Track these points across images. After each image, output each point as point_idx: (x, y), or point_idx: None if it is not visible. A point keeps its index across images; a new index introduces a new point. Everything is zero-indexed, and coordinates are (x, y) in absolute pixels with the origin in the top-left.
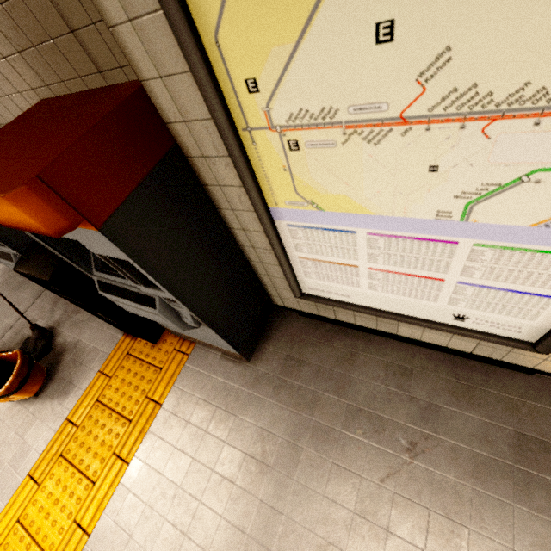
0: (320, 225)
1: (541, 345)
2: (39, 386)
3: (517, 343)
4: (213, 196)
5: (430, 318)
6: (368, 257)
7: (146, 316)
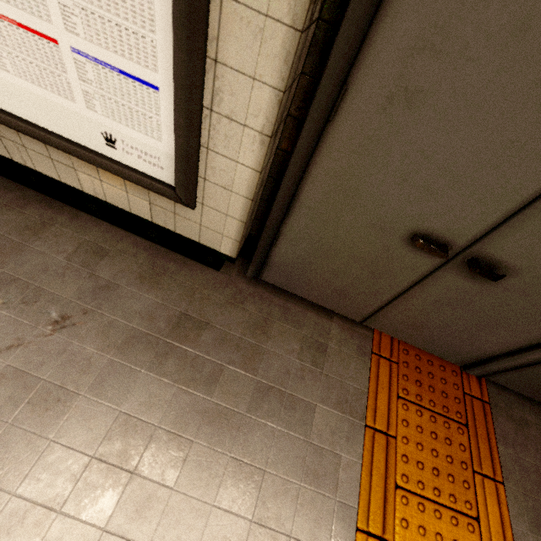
0: None
1: (176, 184)
2: None
3: (163, 185)
4: None
5: (89, 145)
6: None
7: None
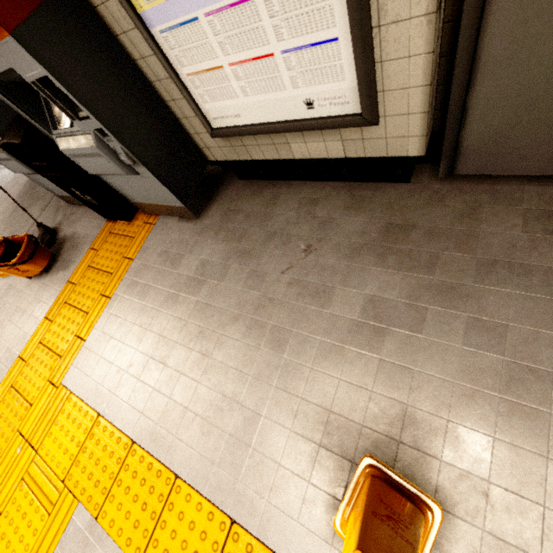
0: (176, 21)
1: (362, 109)
2: (46, 263)
3: (351, 117)
4: (106, 21)
5: (296, 117)
6: (221, 49)
7: (100, 168)
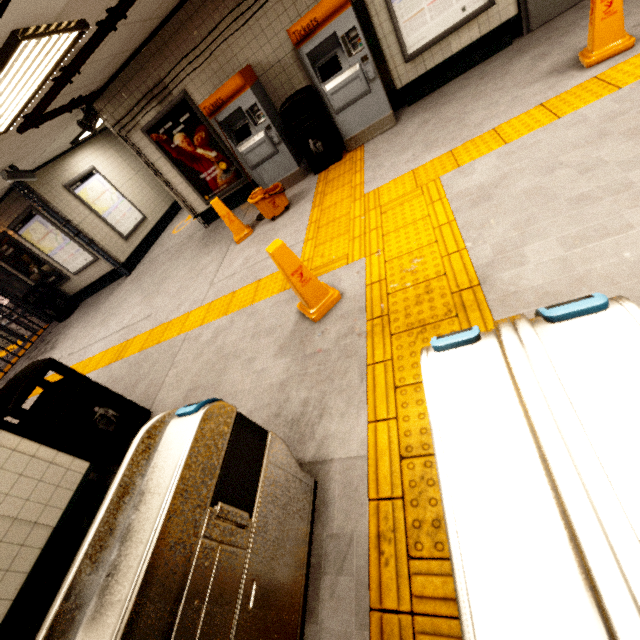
0: None
1: None
2: (288, 202)
3: (484, 5)
4: (369, 12)
5: (456, 21)
6: None
7: (348, 96)
